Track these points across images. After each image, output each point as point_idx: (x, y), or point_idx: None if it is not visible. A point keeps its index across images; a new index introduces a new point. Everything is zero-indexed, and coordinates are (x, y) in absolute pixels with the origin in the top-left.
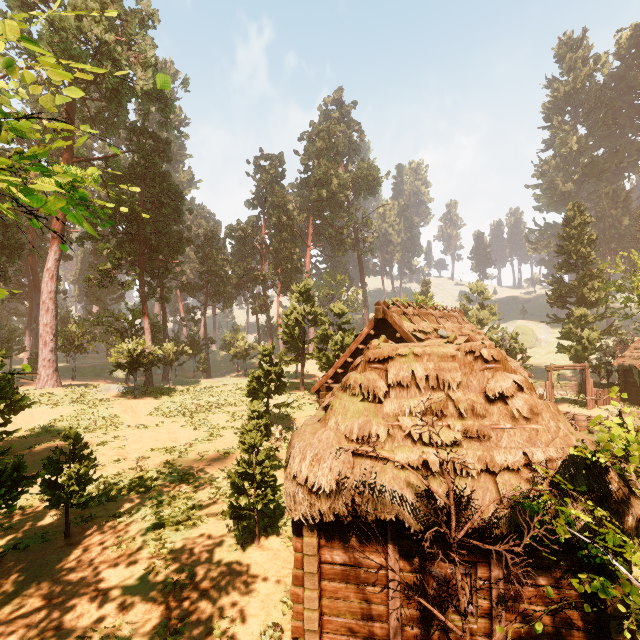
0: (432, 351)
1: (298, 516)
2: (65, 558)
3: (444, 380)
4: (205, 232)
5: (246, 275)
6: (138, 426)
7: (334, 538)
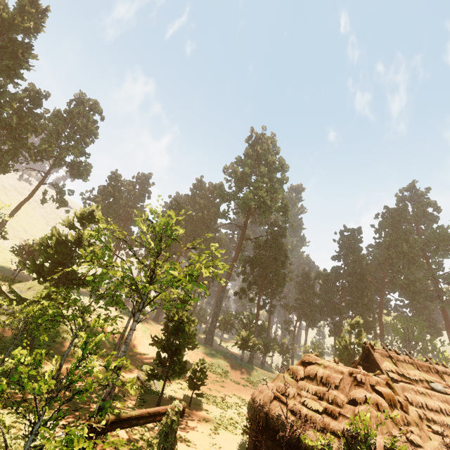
0: (333, 366)
1: (250, 415)
2: (186, 412)
3: (329, 381)
4: (302, 274)
5: (327, 305)
6: (234, 381)
7: (263, 438)
